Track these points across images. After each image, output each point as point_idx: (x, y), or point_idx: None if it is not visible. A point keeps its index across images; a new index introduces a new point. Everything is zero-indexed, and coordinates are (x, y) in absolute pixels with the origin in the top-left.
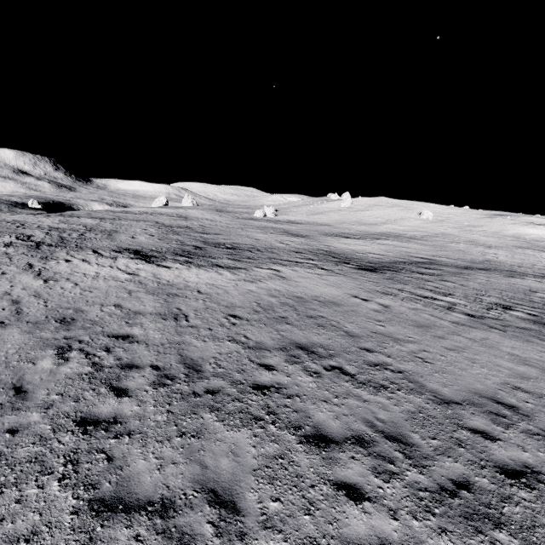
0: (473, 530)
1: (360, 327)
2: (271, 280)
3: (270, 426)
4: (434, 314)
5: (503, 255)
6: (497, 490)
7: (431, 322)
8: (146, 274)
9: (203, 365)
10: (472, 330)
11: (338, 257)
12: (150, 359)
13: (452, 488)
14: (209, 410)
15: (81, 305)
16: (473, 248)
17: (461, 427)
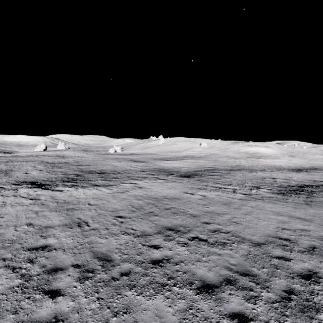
0: (309, 318)
1: (196, 210)
2: (134, 190)
3: (173, 288)
4: (229, 196)
5: (243, 162)
6: (306, 289)
7: (229, 201)
8: (45, 198)
9: (112, 255)
10: (249, 202)
11: (167, 171)
12: (70, 260)
13: (286, 295)
14: (129, 288)
15: None
16: (229, 159)
17: (272, 257)
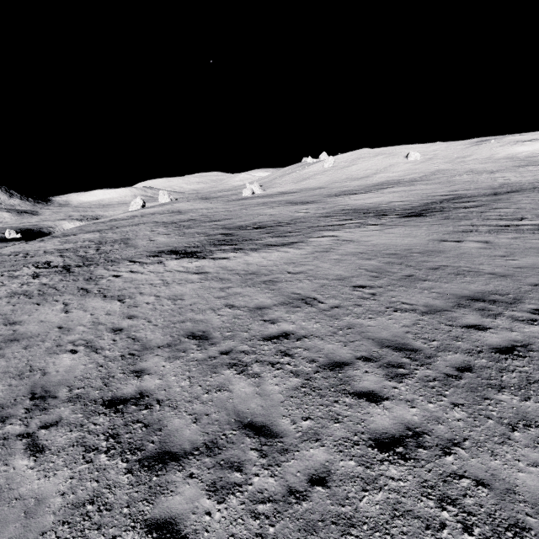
0: None
1: (496, 266)
2: (342, 246)
3: None
4: None
5: (512, 177)
6: None
7: None
8: (213, 270)
9: (410, 343)
10: None
11: (370, 212)
12: (346, 352)
13: None
14: (494, 389)
15: (191, 315)
16: (478, 176)
17: None
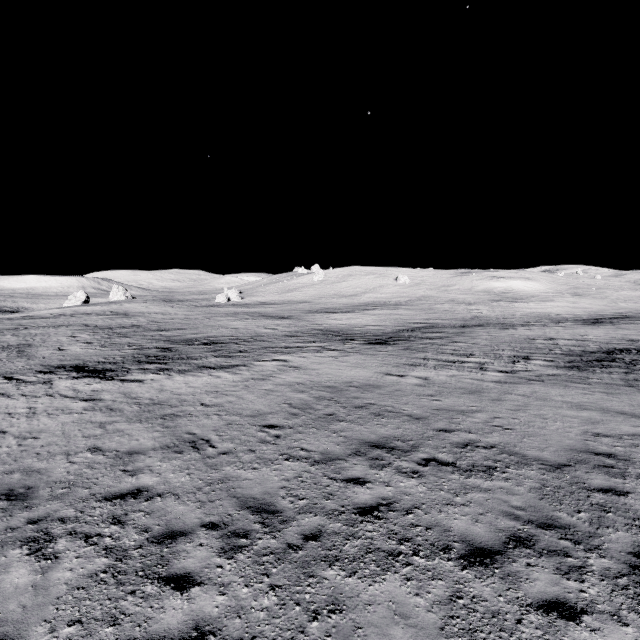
0: None
1: (418, 406)
2: (284, 373)
3: (415, 558)
4: (474, 377)
5: (485, 310)
6: None
7: (477, 386)
8: (111, 396)
9: (276, 502)
10: (517, 386)
11: (339, 335)
12: (195, 516)
13: (639, 562)
14: (327, 563)
15: (30, 462)
16: (456, 306)
17: (589, 490)
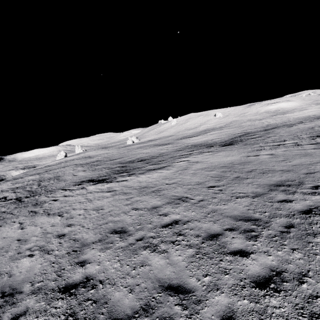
0: None
1: (282, 166)
2: (193, 165)
3: None
4: (298, 149)
5: (271, 121)
6: None
7: (305, 152)
8: (119, 188)
9: (252, 216)
10: None
11: (203, 145)
12: (216, 227)
13: None
14: (311, 236)
15: (110, 218)
16: (254, 122)
17: None
